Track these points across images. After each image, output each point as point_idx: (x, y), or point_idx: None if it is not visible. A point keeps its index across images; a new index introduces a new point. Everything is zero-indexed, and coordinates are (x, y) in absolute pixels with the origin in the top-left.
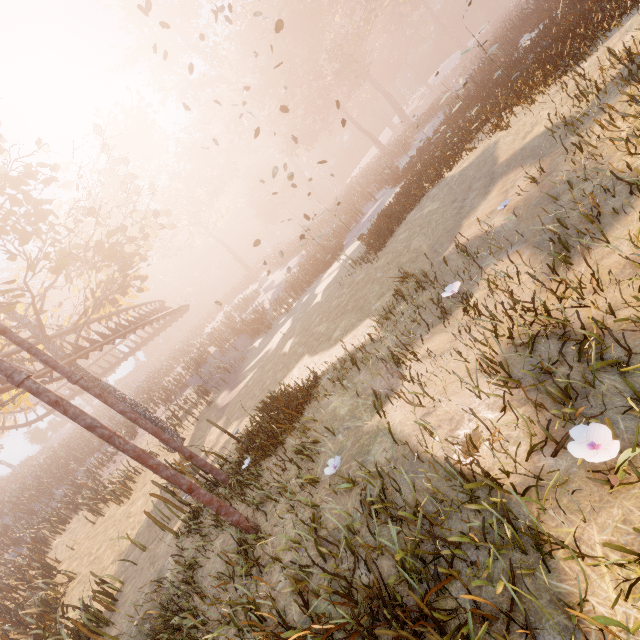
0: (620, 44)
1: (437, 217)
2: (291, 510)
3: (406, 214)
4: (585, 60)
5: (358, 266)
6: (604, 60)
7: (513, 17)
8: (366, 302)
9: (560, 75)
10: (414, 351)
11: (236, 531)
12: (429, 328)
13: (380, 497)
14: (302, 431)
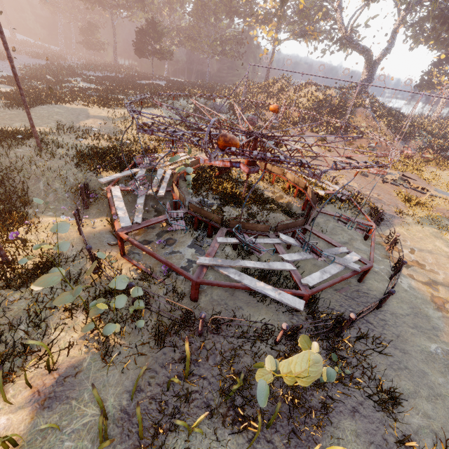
0: (122, 112)
1: (66, 115)
2: (61, 147)
3: (38, 105)
4: (114, 109)
5: (2, 107)
6: (118, 113)
7: (60, 59)
8: (34, 123)
9: (108, 108)
10: (85, 136)
11: (35, 147)
12: (83, 136)
13: (94, 147)
14: (40, 140)
